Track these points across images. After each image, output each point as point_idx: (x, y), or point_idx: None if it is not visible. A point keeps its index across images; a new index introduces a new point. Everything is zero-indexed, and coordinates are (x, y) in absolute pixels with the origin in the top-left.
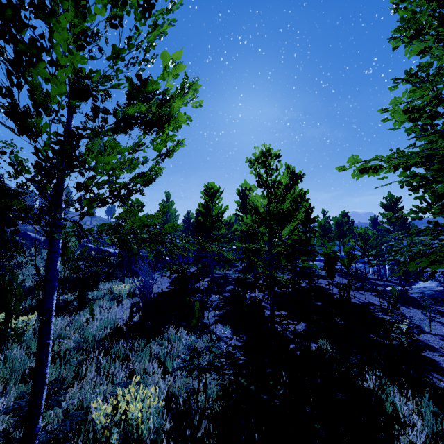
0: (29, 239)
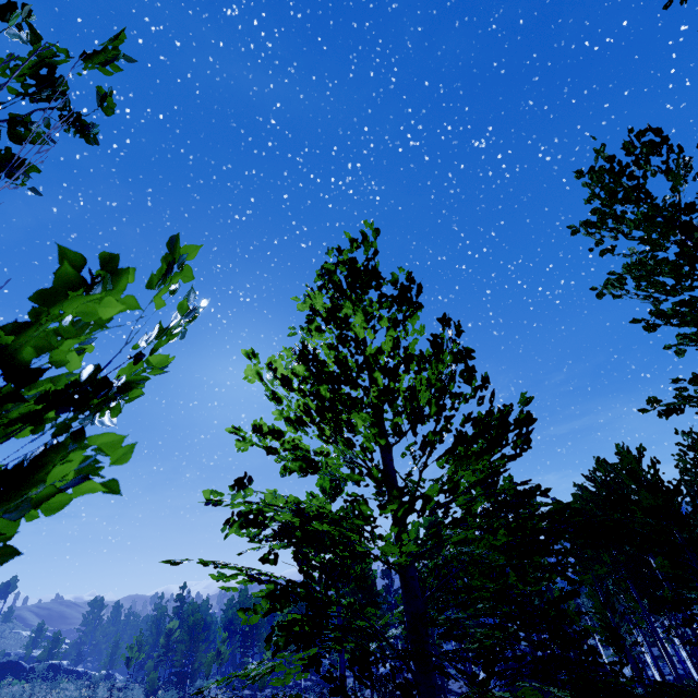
0: (20, 670)
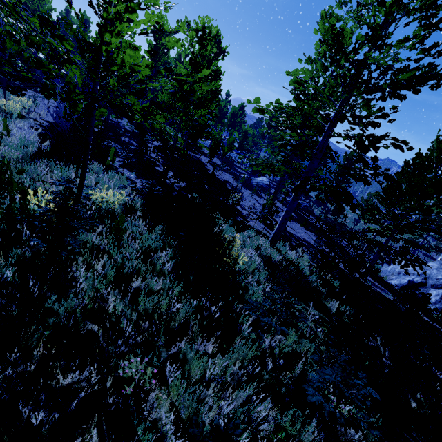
0: None
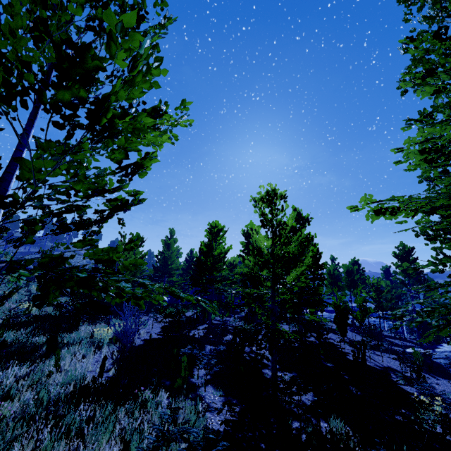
0: None
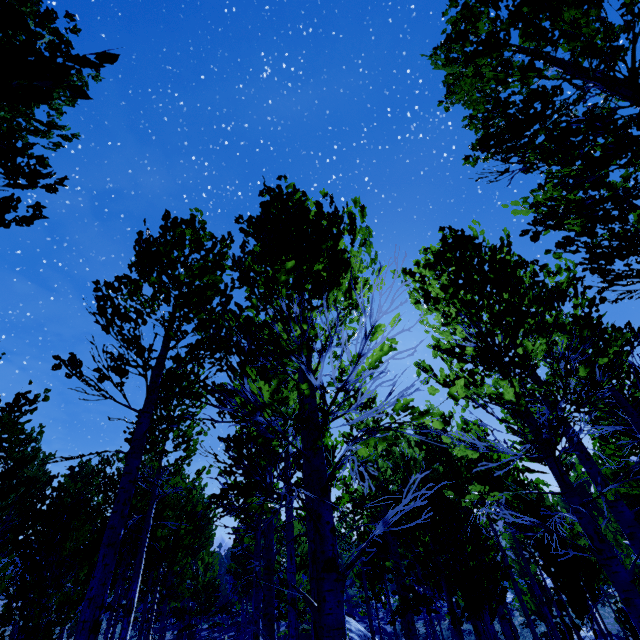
0: None
